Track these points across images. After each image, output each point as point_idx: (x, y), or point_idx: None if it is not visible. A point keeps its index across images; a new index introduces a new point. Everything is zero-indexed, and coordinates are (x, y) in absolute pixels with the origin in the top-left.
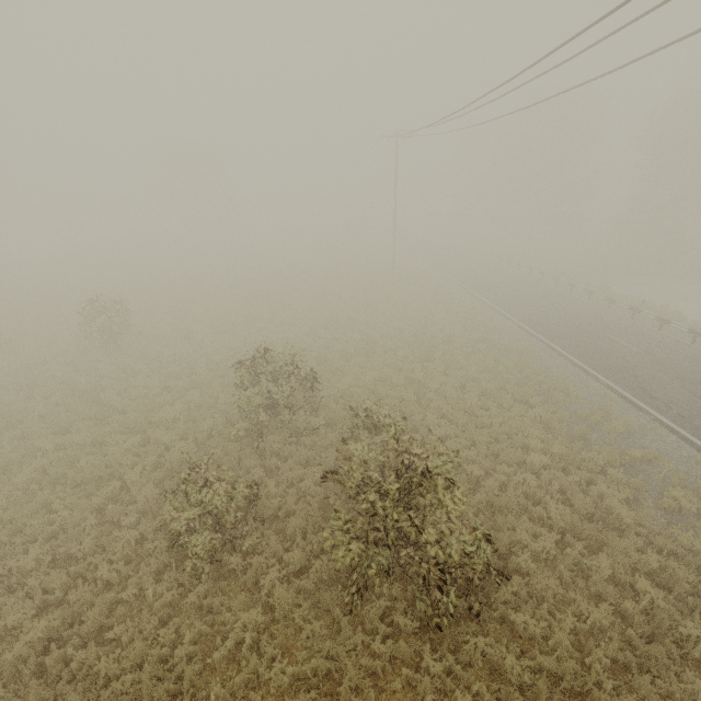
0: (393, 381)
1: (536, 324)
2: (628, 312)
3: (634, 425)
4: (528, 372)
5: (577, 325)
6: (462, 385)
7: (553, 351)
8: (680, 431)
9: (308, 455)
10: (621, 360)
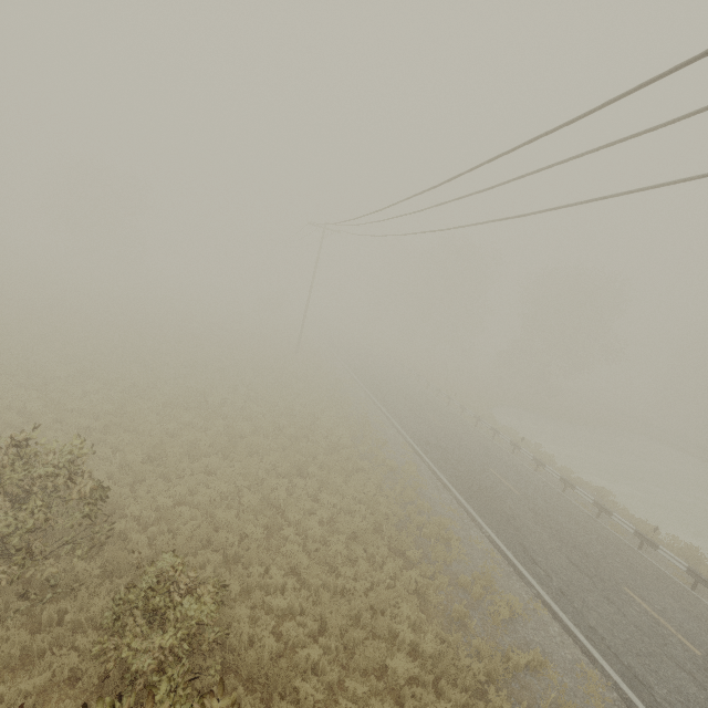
0: (243, 503)
1: (426, 445)
2: (509, 446)
3: (518, 607)
4: (411, 509)
5: (465, 454)
6: (333, 516)
7: (440, 481)
8: (563, 616)
9: (33, 644)
10: (504, 505)
